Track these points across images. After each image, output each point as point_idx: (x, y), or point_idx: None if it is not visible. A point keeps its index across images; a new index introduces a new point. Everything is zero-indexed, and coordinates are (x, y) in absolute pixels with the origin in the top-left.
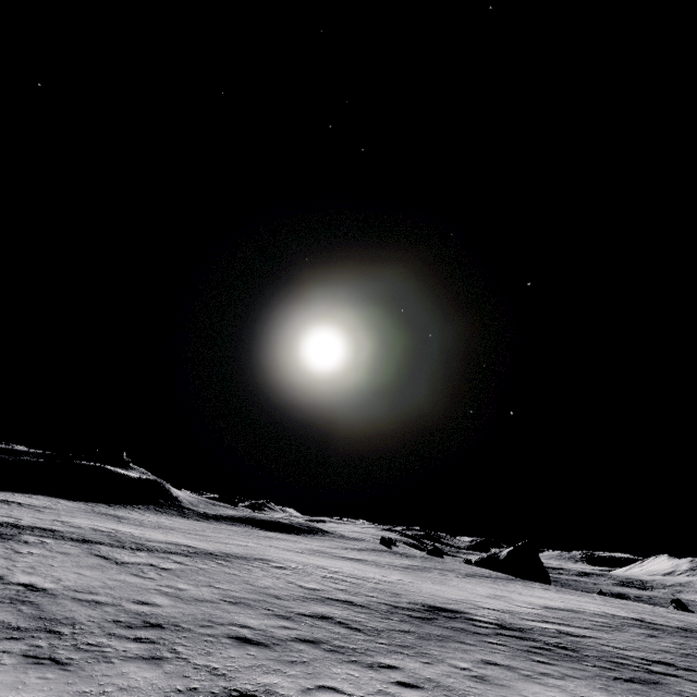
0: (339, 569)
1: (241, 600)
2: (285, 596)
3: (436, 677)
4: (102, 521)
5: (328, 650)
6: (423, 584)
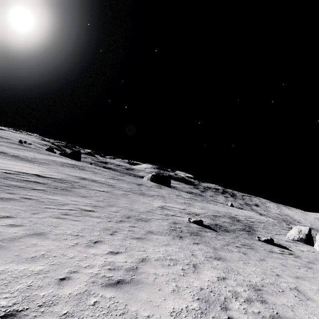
0: None
1: None
2: None
3: None
4: None
5: None
6: (9, 150)
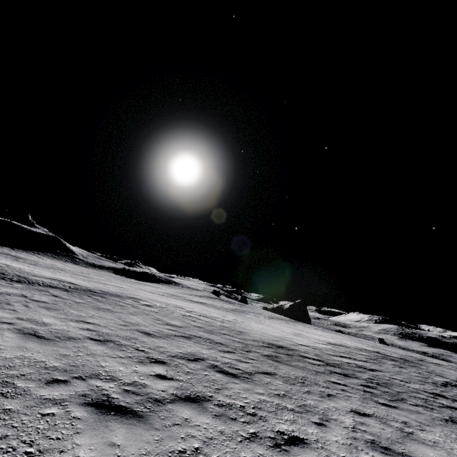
0: (192, 309)
1: (111, 338)
2: (155, 333)
3: (349, 455)
4: None
5: (217, 416)
6: (250, 323)
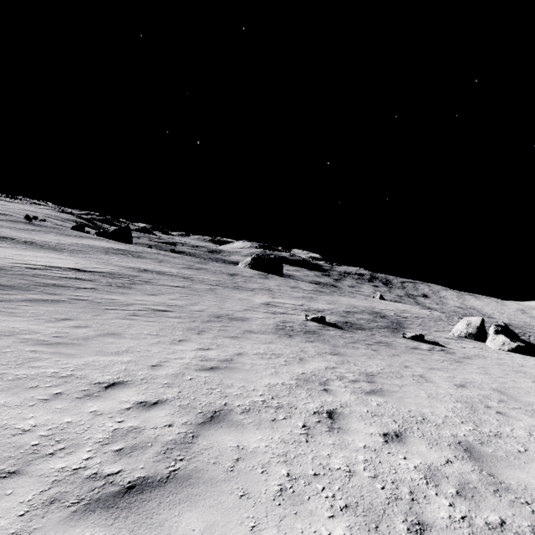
0: None
1: None
2: None
3: None
4: None
5: None
6: (16, 233)
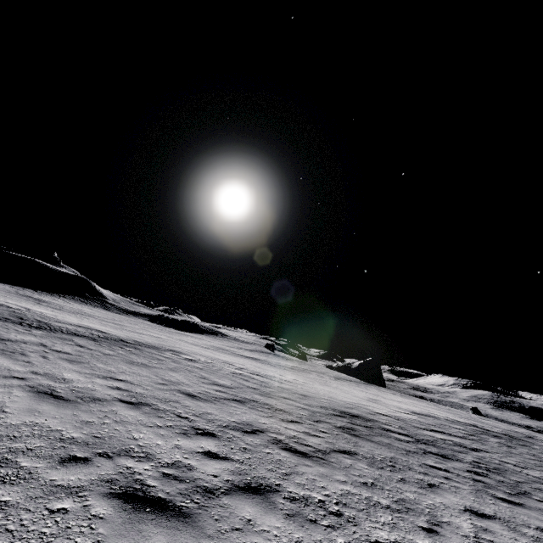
0: (243, 365)
1: (146, 401)
2: (201, 395)
3: None
4: (19, 300)
5: (290, 516)
6: (314, 385)
